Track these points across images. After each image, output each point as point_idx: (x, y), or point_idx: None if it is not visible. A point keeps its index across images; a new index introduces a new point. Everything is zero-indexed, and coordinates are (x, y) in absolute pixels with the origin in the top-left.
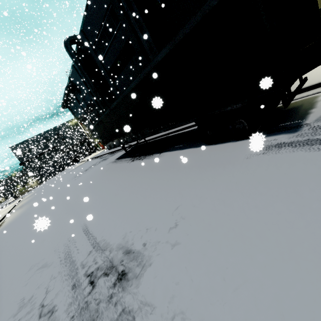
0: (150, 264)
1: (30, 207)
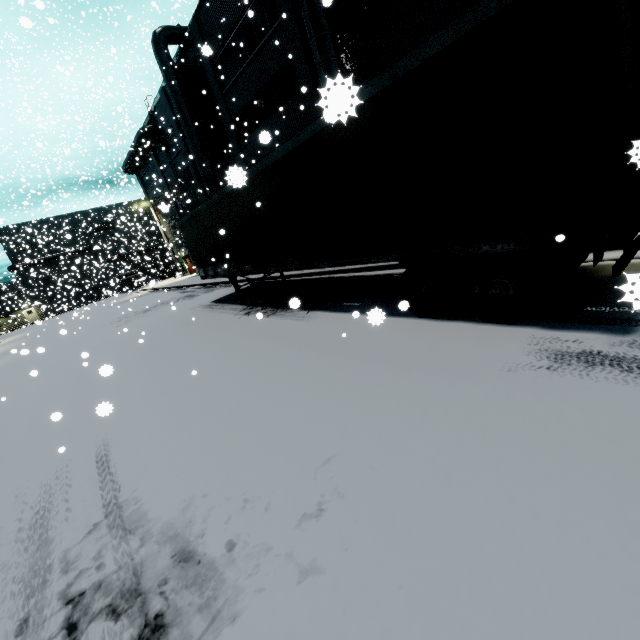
0: (234, 617)
1: (6, 367)
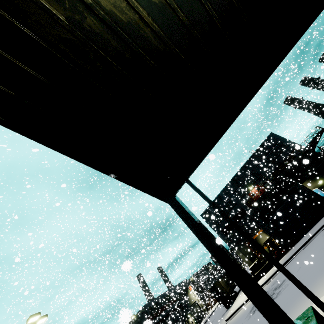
0: None
1: None
